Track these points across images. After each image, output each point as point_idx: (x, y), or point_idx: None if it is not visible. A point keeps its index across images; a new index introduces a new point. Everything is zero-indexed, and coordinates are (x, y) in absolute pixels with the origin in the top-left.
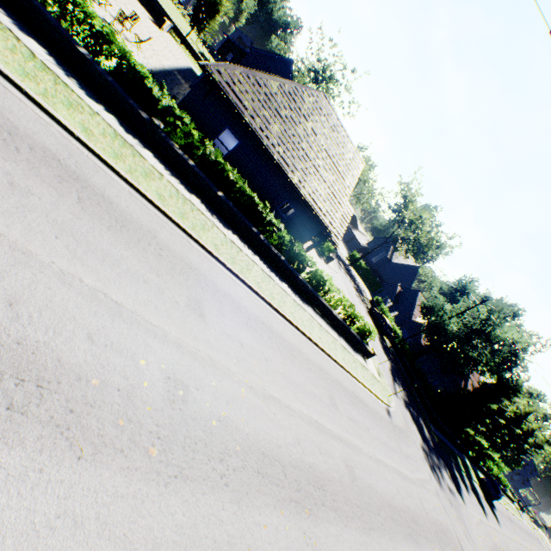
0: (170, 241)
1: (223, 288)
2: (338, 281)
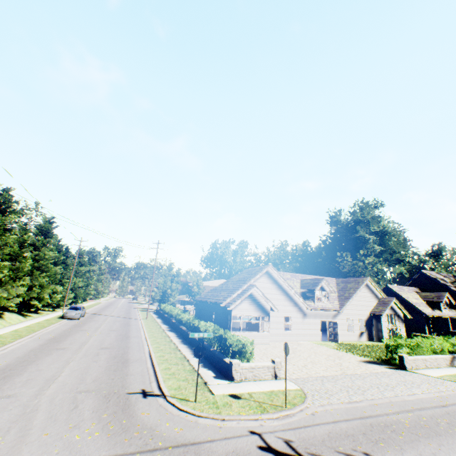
0: (133, 329)
1: (131, 332)
2: (418, 380)
